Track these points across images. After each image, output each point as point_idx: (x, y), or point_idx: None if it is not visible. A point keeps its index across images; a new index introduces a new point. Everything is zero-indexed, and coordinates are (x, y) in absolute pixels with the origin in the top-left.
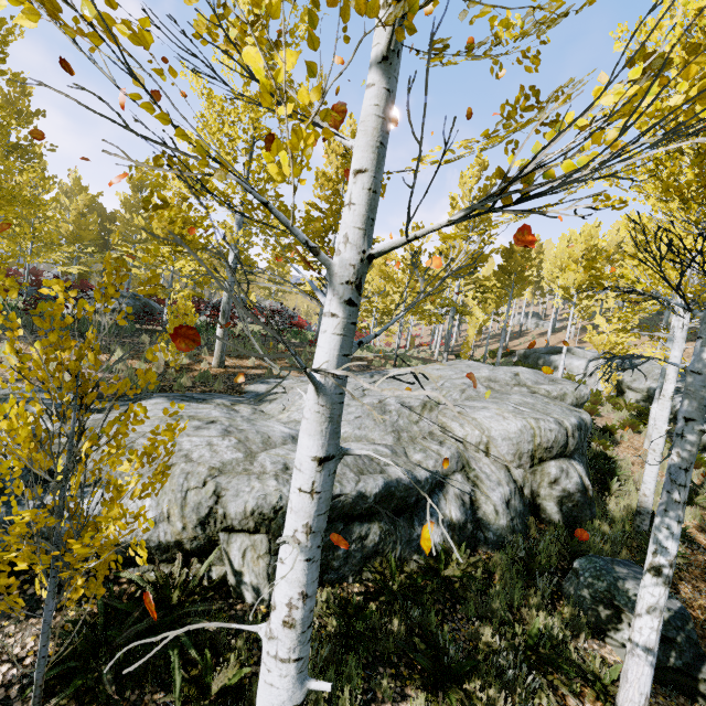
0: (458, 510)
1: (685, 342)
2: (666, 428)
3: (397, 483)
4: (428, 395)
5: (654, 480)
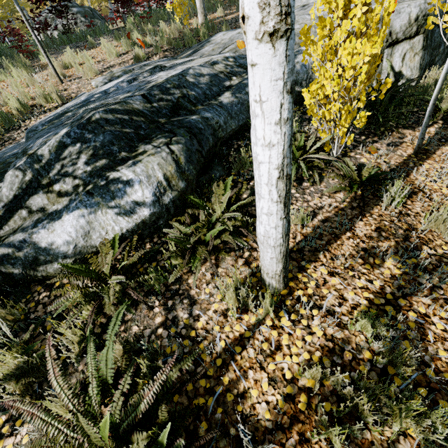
0: None
1: None
2: None
3: None
4: None
5: None
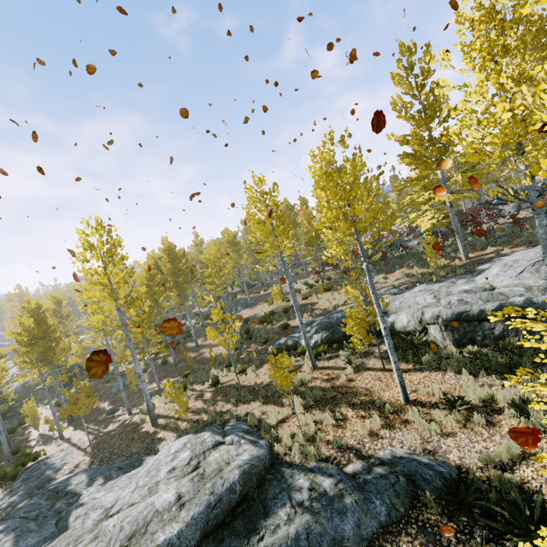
0: None
1: None
2: None
3: (510, 304)
4: None
5: None
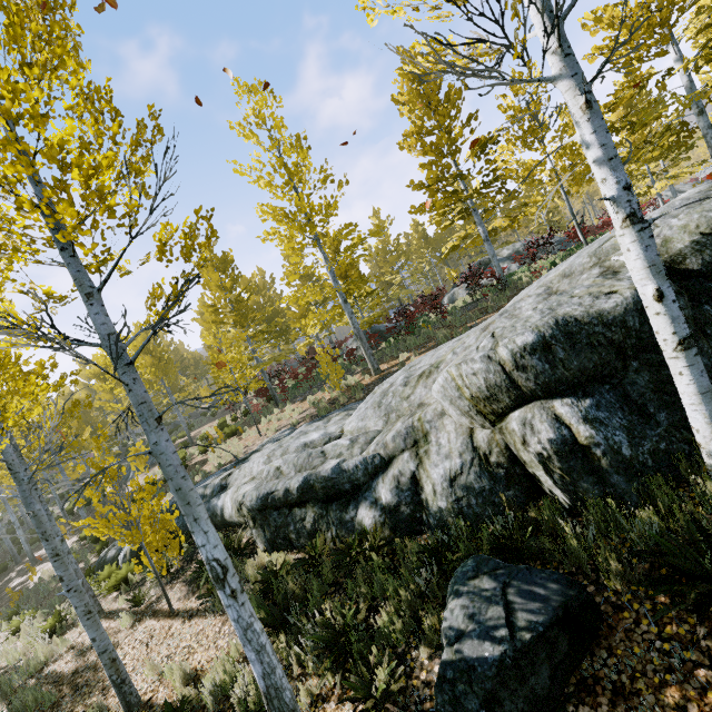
0: (389, 492)
1: (580, 90)
2: (651, 293)
3: (316, 476)
4: (440, 355)
5: (696, 409)
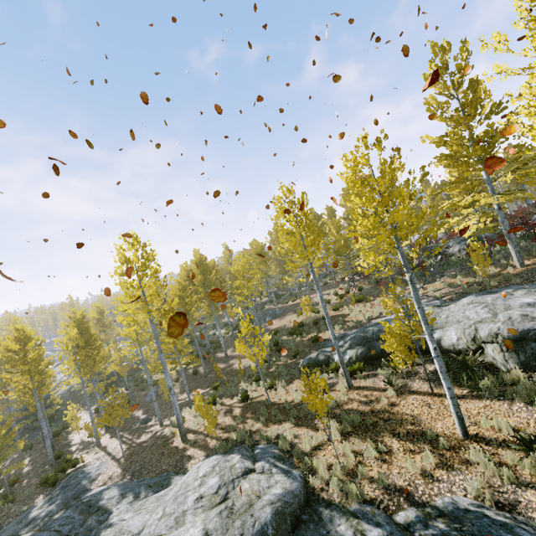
0: None
1: None
2: None
3: None
4: None
5: None
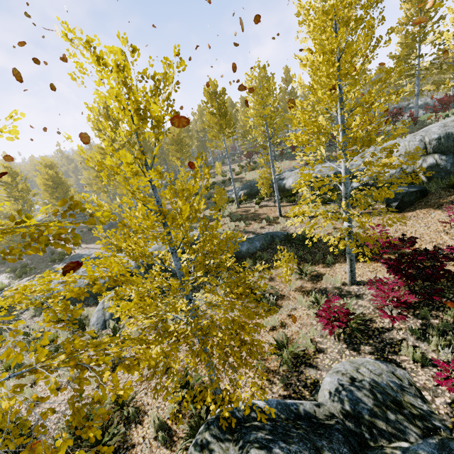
0: (366, 178)
1: None
2: None
3: (339, 172)
4: (392, 142)
5: None
